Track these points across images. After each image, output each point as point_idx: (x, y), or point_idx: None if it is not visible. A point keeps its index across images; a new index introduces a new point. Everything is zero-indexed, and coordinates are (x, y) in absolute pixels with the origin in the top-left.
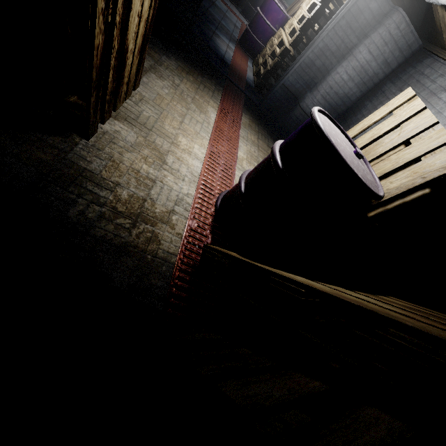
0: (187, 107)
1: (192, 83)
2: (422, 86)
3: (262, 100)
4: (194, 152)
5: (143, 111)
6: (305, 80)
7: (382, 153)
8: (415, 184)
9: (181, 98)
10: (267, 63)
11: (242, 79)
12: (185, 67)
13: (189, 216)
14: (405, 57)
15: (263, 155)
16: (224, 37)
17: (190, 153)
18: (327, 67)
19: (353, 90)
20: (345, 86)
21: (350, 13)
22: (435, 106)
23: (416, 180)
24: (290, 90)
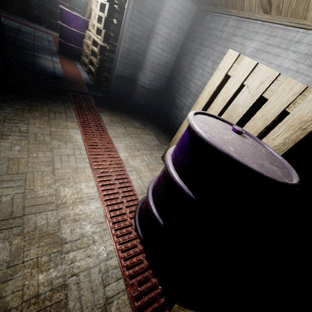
0: (49, 149)
1: (40, 118)
2: (216, 37)
3: (107, 93)
4: (85, 194)
5: (1, 198)
6: (131, 64)
7: (244, 113)
8: (300, 136)
9: (38, 143)
10: (93, 62)
11: (81, 83)
12: (23, 106)
13: (125, 283)
14: (191, 20)
15: (137, 140)
16: (44, 55)
17: (82, 200)
18: (141, 48)
19: (169, 57)
20: (163, 57)
21: (136, 3)
22: (236, 49)
23: (298, 132)
24: (124, 76)
